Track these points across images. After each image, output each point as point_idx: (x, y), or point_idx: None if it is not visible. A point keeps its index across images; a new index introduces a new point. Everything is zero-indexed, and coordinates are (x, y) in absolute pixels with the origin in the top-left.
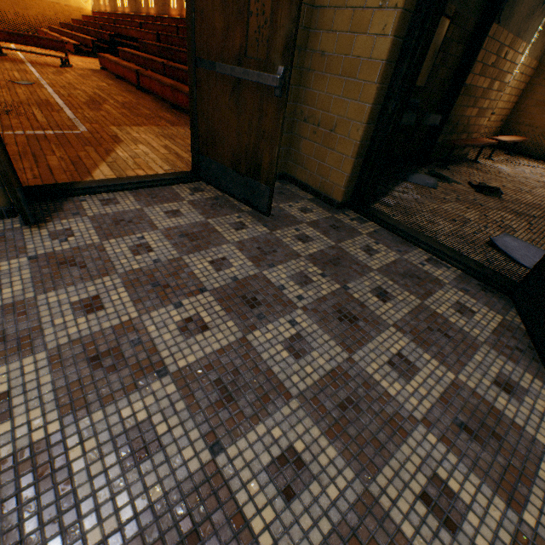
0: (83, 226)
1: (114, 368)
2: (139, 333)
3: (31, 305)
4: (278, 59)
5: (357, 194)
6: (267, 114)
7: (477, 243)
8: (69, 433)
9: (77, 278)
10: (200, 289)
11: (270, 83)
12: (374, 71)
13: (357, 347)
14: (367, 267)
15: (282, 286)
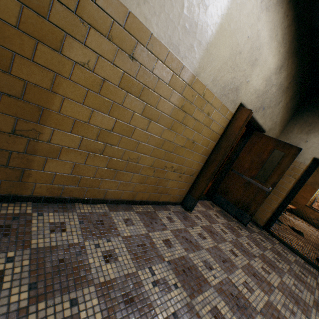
0: (199, 215)
1: (261, 280)
2: (254, 269)
3: (219, 248)
4: (269, 185)
5: (267, 224)
6: (259, 196)
7: (312, 258)
8: (271, 300)
9: (219, 239)
10: (253, 255)
11: (266, 190)
12: (284, 190)
13: (312, 293)
14: (290, 260)
15: (273, 261)
